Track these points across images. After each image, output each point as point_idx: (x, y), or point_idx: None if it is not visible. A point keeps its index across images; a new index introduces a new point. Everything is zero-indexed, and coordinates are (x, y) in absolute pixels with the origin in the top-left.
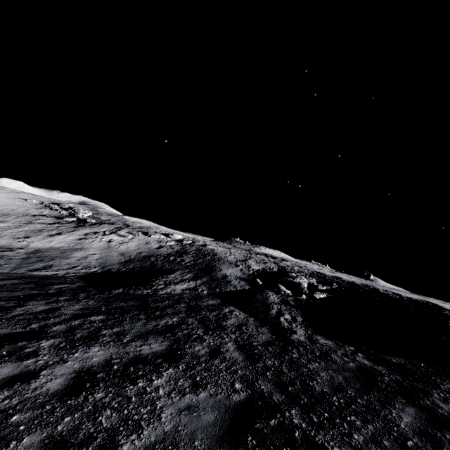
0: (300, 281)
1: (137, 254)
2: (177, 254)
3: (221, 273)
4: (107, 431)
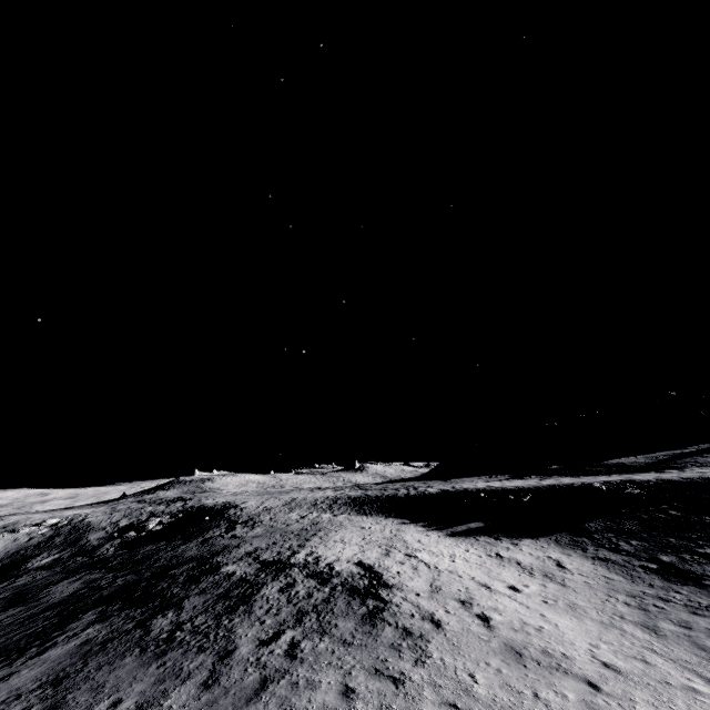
0: (151, 523)
1: (5, 553)
2: (49, 539)
3: (86, 540)
4: (5, 589)
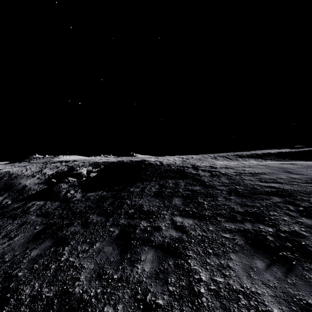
0: (82, 171)
1: None
2: None
3: (21, 186)
4: None
